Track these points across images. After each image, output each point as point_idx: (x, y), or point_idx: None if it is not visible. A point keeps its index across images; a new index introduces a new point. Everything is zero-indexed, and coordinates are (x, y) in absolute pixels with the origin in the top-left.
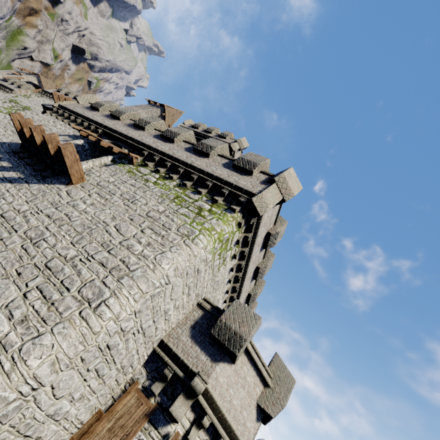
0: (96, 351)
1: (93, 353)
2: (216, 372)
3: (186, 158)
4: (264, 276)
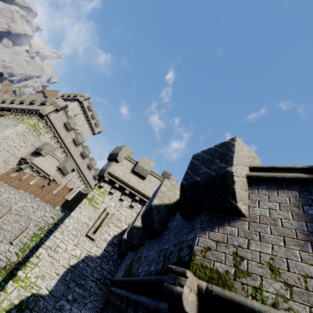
0: None
1: None
2: (36, 159)
3: (26, 107)
4: (80, 142)
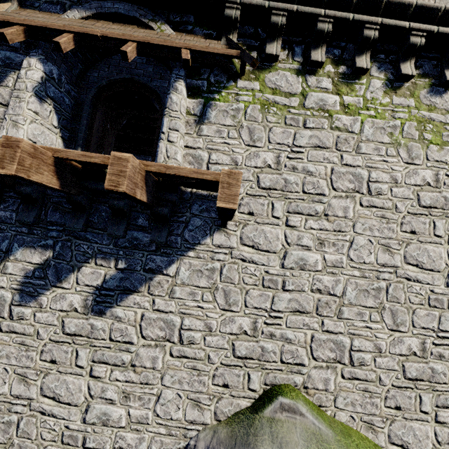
0: None
1: None
2: None
3: None
4: None
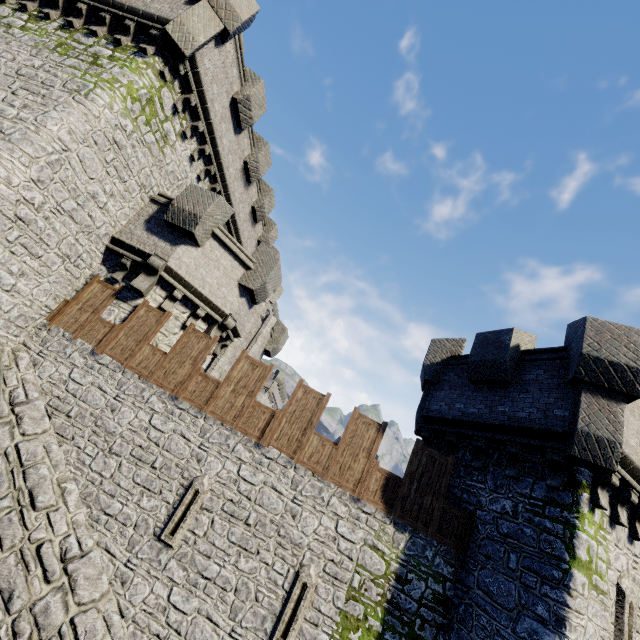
0: (4, 219)
1: (1, 221)
2: (178, 254)
3: None
4: (261, 176)
